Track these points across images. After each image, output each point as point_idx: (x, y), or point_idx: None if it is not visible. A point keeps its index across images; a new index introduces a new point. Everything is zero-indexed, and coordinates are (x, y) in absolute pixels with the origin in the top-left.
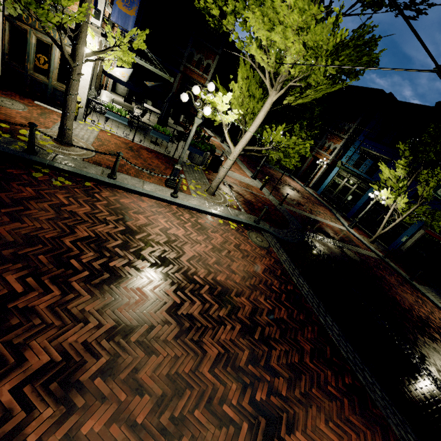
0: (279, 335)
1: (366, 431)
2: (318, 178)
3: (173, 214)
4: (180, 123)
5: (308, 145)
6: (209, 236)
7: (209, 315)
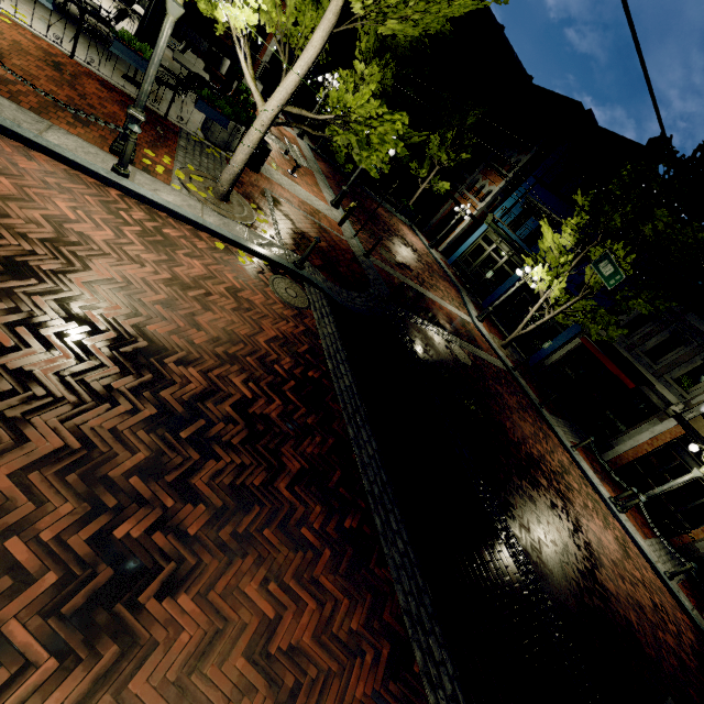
0: (242, 440)
1: (342, 600)
2: (455, 239)
3: (104, 203)
4: (214, 72)
5: (400, 125)
6: (173, 259)
7: (83, 382)
